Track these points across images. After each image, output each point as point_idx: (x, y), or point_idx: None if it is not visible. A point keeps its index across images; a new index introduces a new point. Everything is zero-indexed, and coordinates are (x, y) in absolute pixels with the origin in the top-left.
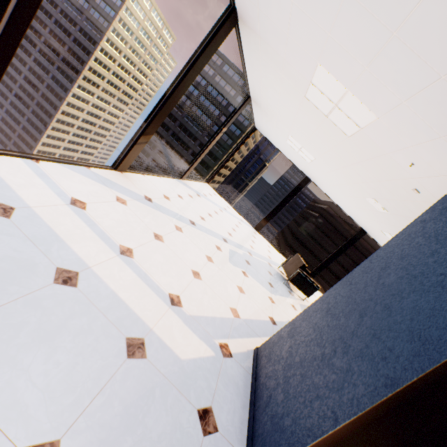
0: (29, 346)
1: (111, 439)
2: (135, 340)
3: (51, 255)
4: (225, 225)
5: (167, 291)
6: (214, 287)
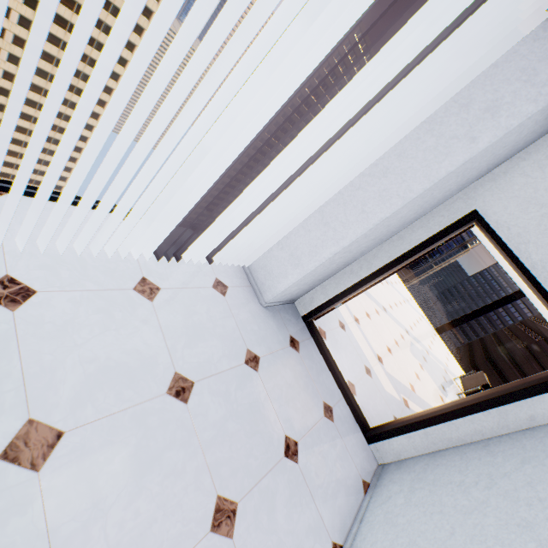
0: (340, 349)
1: (366, 397)
2: (367, 368)
3: (335, 313)
4: (408, 317)
5: (376, 352)
6: (399, 363)
